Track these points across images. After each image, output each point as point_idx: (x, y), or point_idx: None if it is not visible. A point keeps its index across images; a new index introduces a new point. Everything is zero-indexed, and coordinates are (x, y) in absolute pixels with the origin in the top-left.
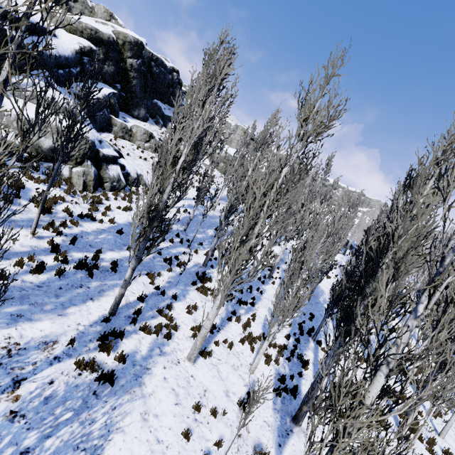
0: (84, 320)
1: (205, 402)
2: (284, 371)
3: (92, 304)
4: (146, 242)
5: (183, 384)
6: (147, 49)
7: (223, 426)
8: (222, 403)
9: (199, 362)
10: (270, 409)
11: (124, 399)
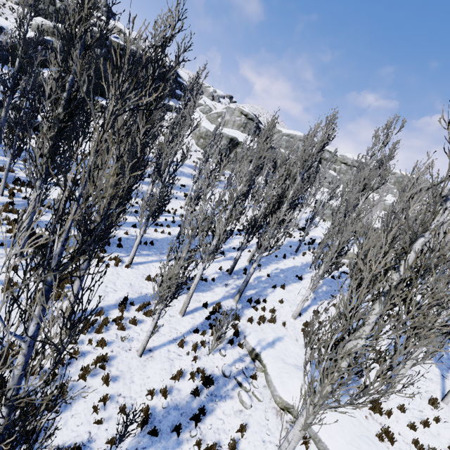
0: None
1: None
2: None
3: None
4: None
5: None
6: (112, 40)
7: None
8: None
9: None
10: None
11: None
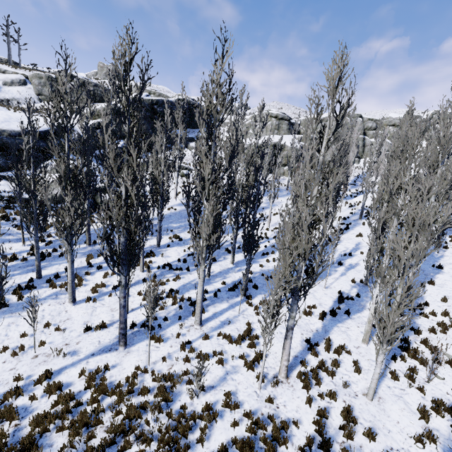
0: (19, 281)
1: (61, 325)
2: (165, 315)
3: (31, 274)
4: (36, 230)
5: (55, 314)
6: (146, 99)
7: (60, 338)
8: (75, 327)
9: (82, 304)
10: (114, 336)
11: (6, 316)
